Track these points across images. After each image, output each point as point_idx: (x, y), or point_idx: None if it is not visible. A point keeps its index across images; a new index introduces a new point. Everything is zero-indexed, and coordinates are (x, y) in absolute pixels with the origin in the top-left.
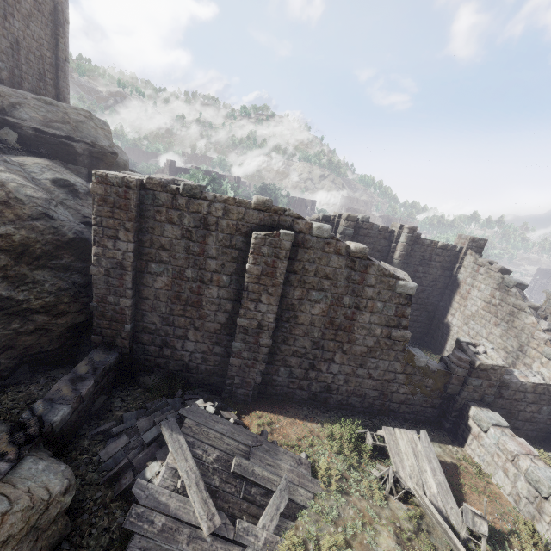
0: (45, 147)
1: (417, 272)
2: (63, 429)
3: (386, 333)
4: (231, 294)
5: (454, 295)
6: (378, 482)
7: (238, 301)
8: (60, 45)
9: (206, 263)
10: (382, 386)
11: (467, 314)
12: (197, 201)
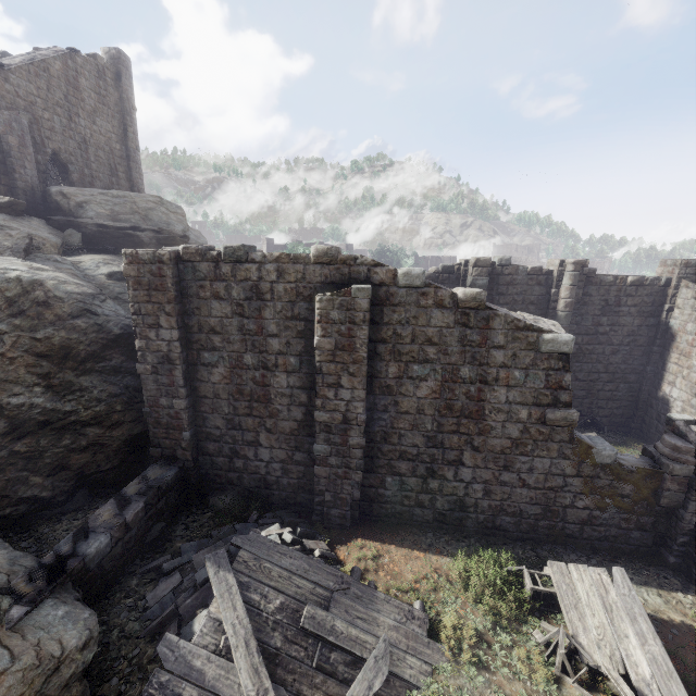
0: (111, 243)
1: (599, 326)
2: (102, 564)
3: (536, 416)
4: (304, 380)
5: (668, 353)
6: (543, 652)
7: (314, 389)
8: (129, 134)
9: (266, 343)
10: (546, 499)
11: (694, 380)
12: (244, 266)
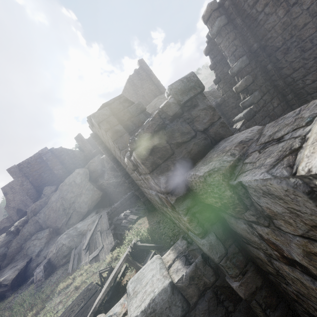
0: None
1: None
2: (111, 215)
3: None
4: None
5: None
6: None
7: None
8: (153, 80)
9: None
10: None
11: None
12: None
